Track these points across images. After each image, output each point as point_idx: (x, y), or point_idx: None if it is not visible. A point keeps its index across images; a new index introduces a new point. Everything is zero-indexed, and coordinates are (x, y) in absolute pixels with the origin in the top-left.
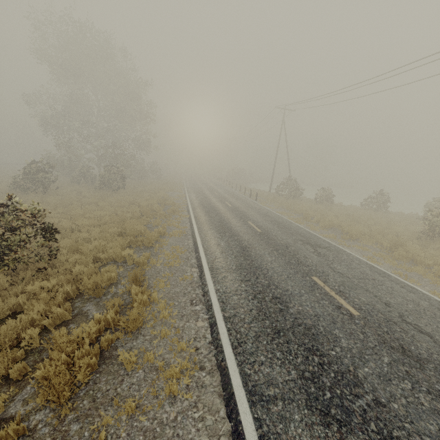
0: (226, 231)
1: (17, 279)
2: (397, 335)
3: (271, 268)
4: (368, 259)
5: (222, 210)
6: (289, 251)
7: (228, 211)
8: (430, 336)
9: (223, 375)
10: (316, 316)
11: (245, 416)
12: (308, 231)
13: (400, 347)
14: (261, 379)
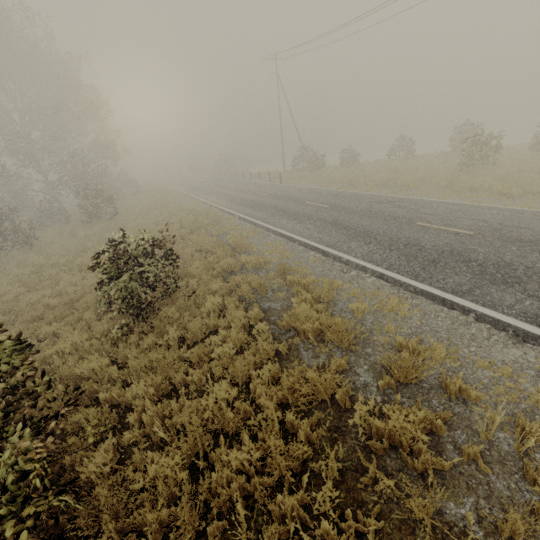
0: (297, 216)
1: (164, 314)
2: (508, 235)
3: (377, 228)
4: (439, 199)
5: (264, 200)
6: (375, 212)
7: (272, 200)
8: (526, 228)
9: (425, 294)
10: (448, 244)
11: (464, 302)
12: (367, 193)
13: (516, 240)
14: (453, 285)
